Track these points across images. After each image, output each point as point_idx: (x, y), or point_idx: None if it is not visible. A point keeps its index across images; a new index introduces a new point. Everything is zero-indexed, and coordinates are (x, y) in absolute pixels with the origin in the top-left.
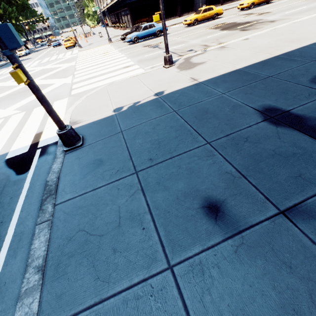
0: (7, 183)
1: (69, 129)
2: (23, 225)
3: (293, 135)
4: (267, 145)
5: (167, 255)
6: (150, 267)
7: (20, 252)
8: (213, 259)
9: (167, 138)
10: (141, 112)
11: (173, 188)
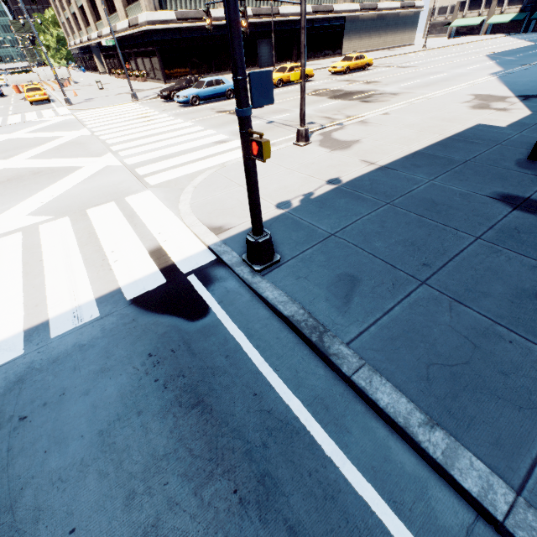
0: (186, 337)
1: (269, 233)
2: (306, 387)
3: None
4: None
5: None
6: None
7: (349, 422)
8: None
9: (418, 238)
10: (334, 207)
11: (494, 292)
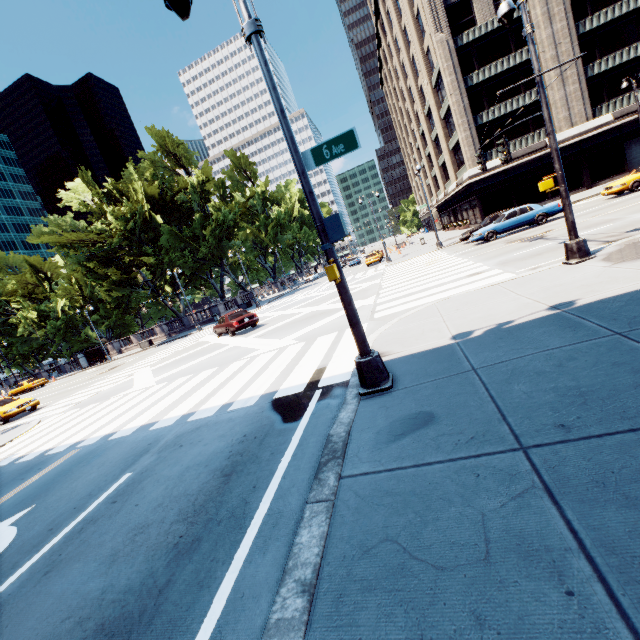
0: (269, 431)
1: (375, 355)
2: (284, 501)
3: None
4: None
5: None
6: None
7: (273, 547)
8: None
9: (606, 387)
10: (518, 337)
11: None
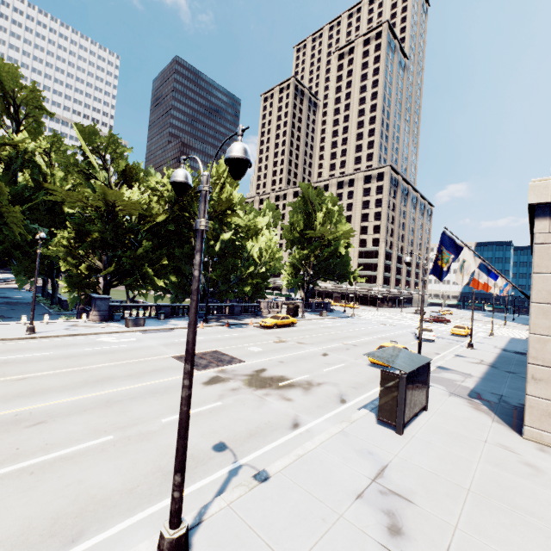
0: None
1: None
2: None
3: None
4: None
5: None
6: None
7: None
8: None
9: None
10: None
11: None
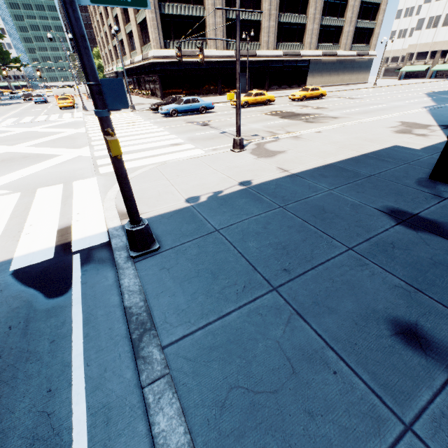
0: (31, 315)
1: (146, 224)
2: (103, 391)
3: (439, 241)
4: (421, 253)
5: (393, 409)
6: (381, 433)
7: (120, 446)
8: None
9: (292, 242)
10: (233, 205)
11: (341, 309)
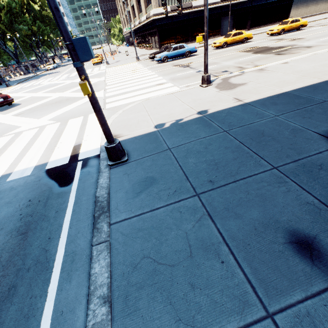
0: (50, 195)
1: (117, 143)
2: (74, 244)
3: None
4: None
5: (261, 299)
6: (243, 313)
7: (75, 276)
8: (325, 311)
9: (224, 160)
10: (187, 130)
11: (247, 216)
